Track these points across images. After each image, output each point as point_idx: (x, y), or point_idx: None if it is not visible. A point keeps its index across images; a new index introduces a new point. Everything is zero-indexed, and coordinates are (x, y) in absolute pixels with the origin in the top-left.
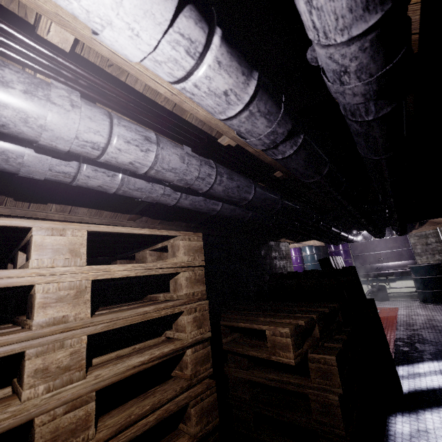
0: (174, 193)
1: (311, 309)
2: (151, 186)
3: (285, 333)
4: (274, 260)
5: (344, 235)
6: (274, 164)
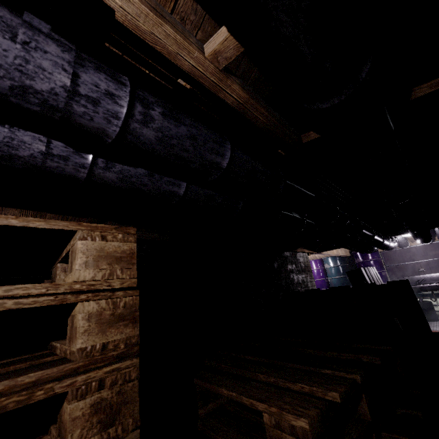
0: (76, 154)
1: (347, 354)
2: (8, 131)
3: (301, 429)
4: (290, 273)
5: (378, 239)
6: (272, 129)
